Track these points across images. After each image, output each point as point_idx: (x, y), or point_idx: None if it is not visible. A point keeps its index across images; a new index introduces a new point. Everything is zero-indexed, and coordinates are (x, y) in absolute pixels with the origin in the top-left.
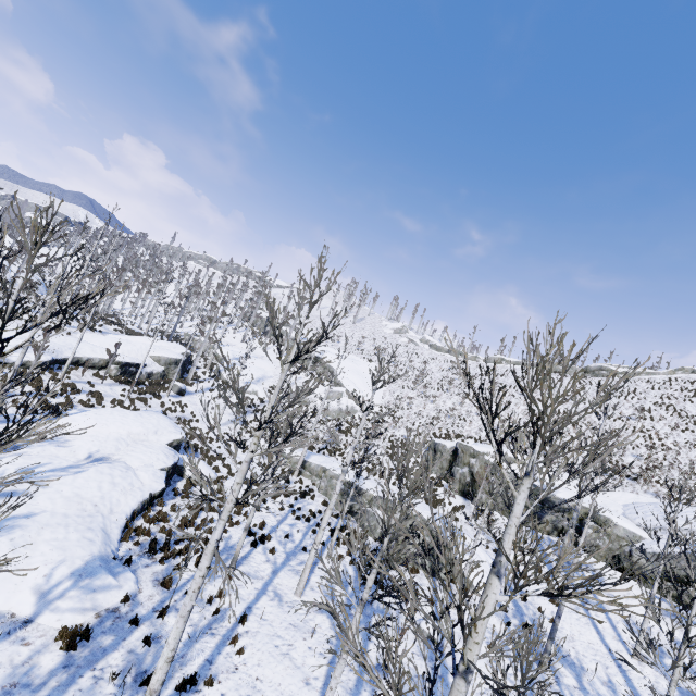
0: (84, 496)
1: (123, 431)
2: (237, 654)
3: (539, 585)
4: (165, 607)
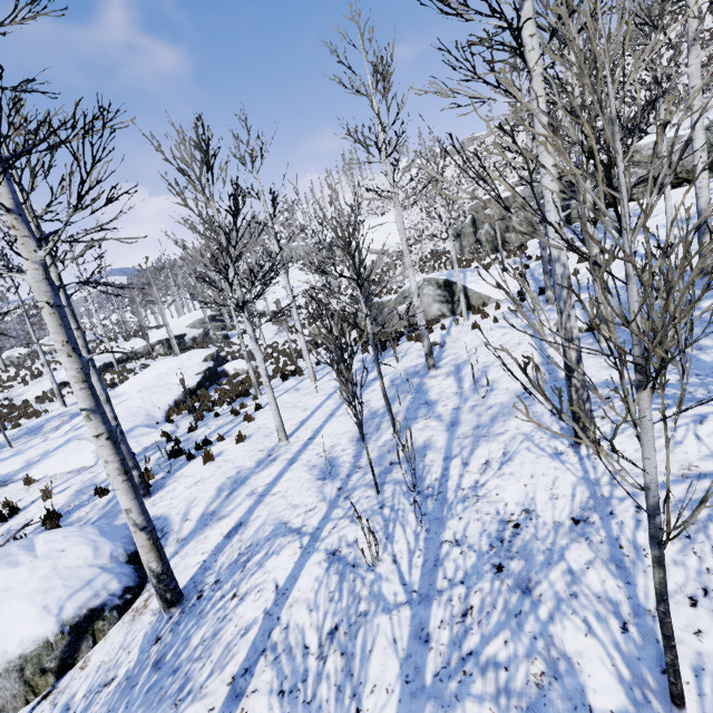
0: (130, 407)
1: (163, 370)
2: (249, 422)
3: (569, 260)
4: (190, 424)
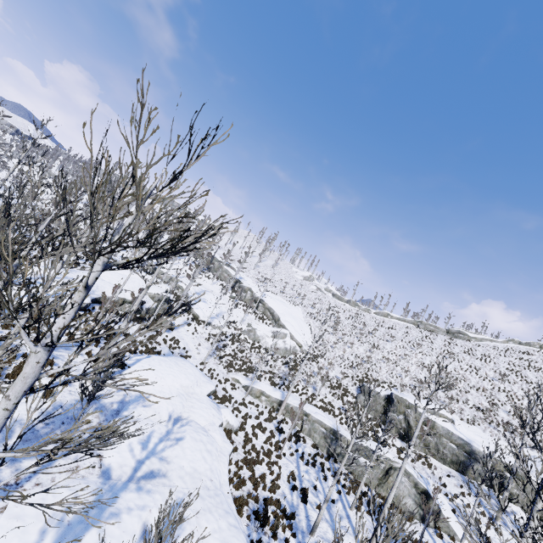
0: (199, 470)
1: (177, 384)
2: None
3: (490, 529)
4: None
